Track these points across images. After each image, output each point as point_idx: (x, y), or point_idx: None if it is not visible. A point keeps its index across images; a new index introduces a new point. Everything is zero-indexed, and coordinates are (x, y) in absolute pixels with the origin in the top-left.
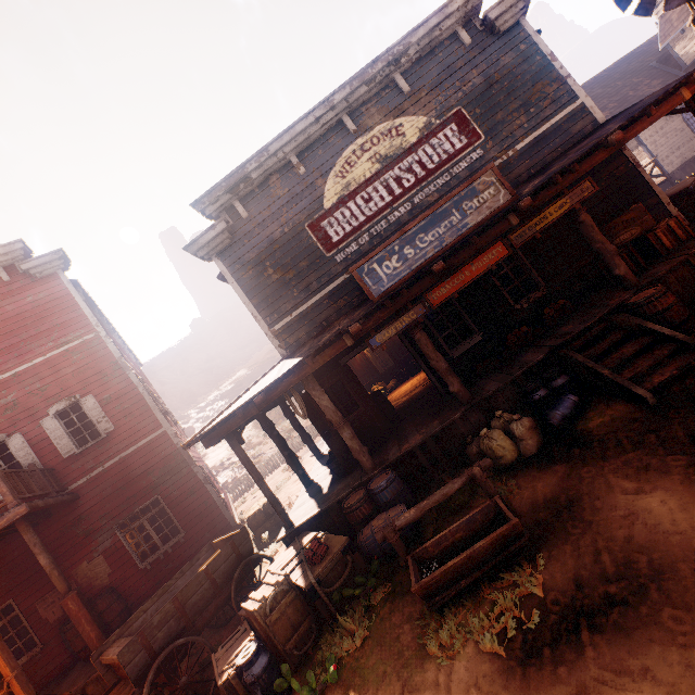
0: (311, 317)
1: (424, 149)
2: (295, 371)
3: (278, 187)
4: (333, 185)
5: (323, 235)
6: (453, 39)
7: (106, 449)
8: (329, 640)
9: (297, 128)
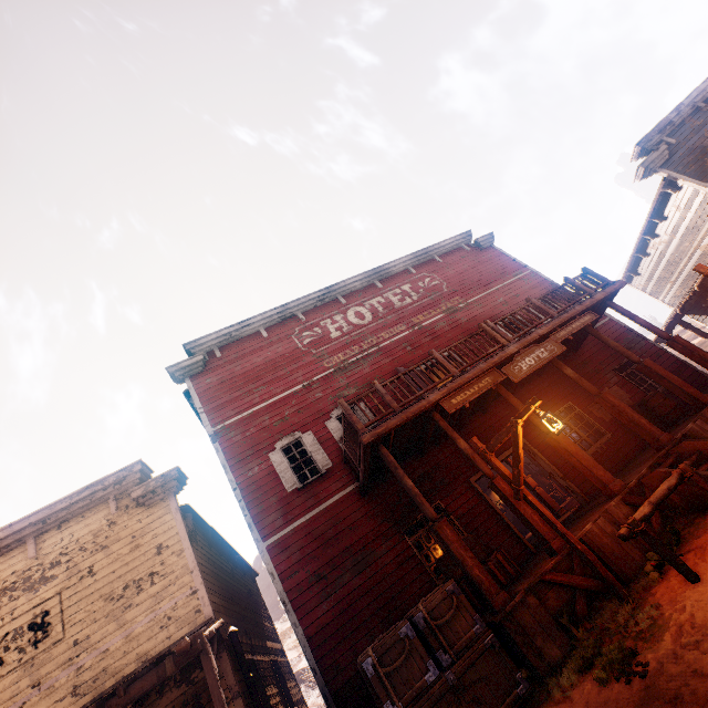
0: None
1: None
2: None
3: (693, 122)
4: None
5: None
6: None
7: None
8: None
9: (700, 88)
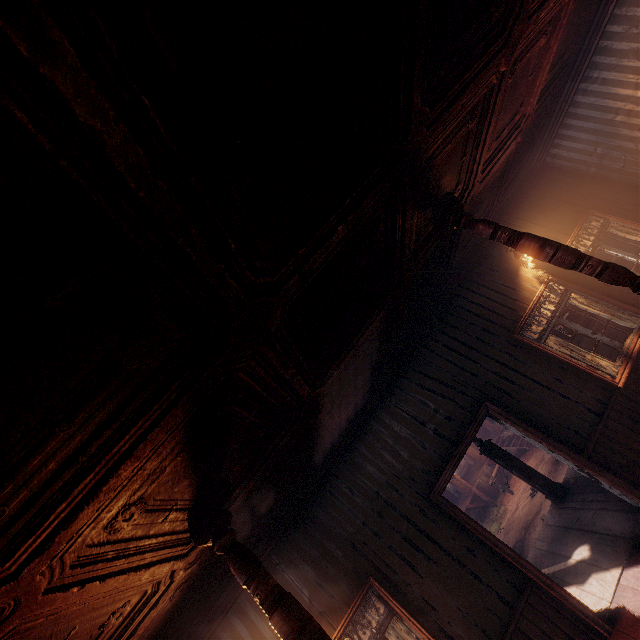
0: None
1: None
2: None
3: None
4: None
5: None
6: None
7: None
8: None
9: None
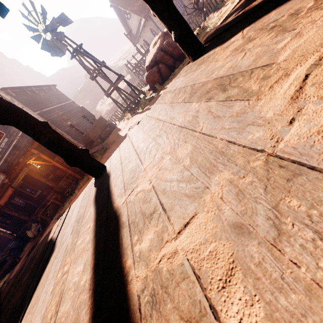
0: None
1: None
2: None
3: None
4: None
5: None
6: None
7: None
8: None
9: None
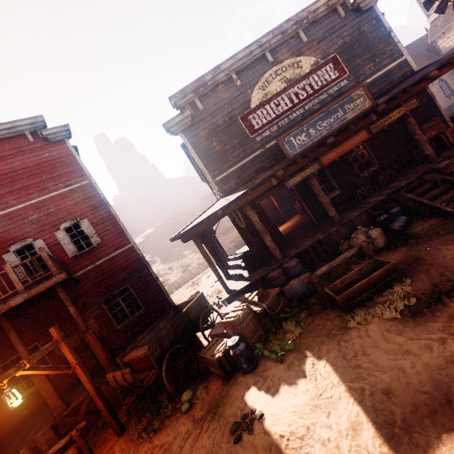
0: (239, 174)
1: (313, 77)
2: (241, 198)
3: (223, 92)
4: (257, 94)
5: (249, 124)
6: (334, 12)
7: (96, 253)
8: (277, 336)
9: (238, 56)
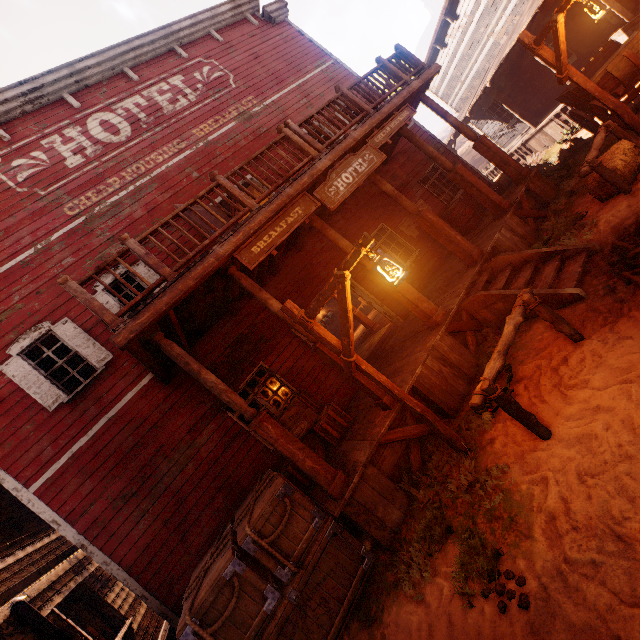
0: None
1: None
2: None
3: None
4: None
5: None
6: None
7: None
8: None
9: None
